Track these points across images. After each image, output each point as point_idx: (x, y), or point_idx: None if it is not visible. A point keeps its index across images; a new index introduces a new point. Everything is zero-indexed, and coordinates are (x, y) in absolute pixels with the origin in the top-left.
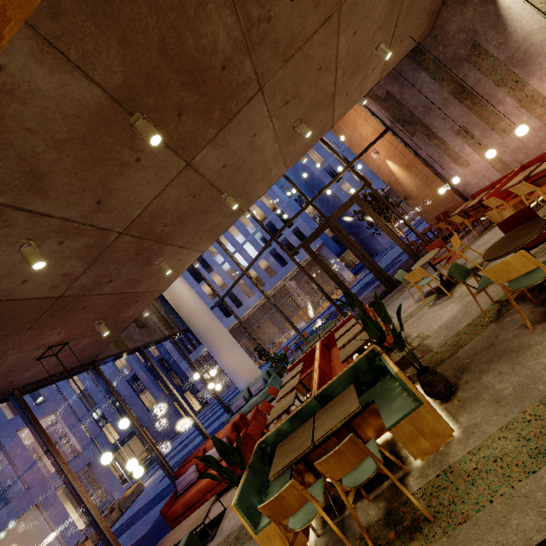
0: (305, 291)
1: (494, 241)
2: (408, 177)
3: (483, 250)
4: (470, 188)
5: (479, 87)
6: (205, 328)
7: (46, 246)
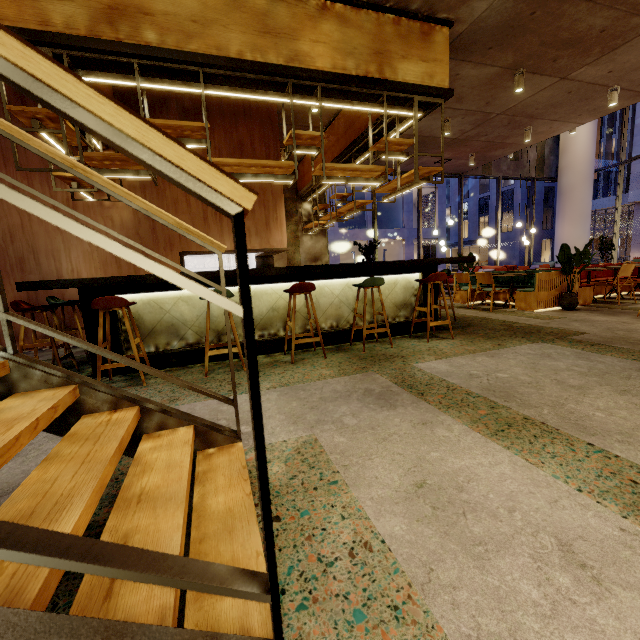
0: None
1: None
2: None
3: None
4: None
5: None
6: (569, 188)
7: (456, 120)
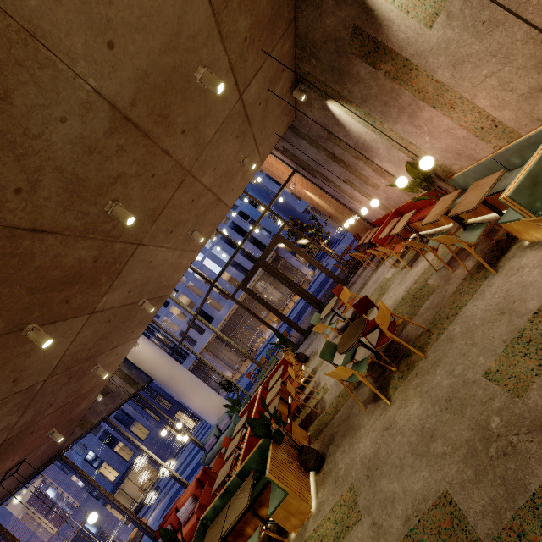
0: (273, 291)
1: (380, 281)
2: (324, 203)
3: (373, 290)
4: (370, 217)
5: (344, 157)
6: (168, 377)
7: None
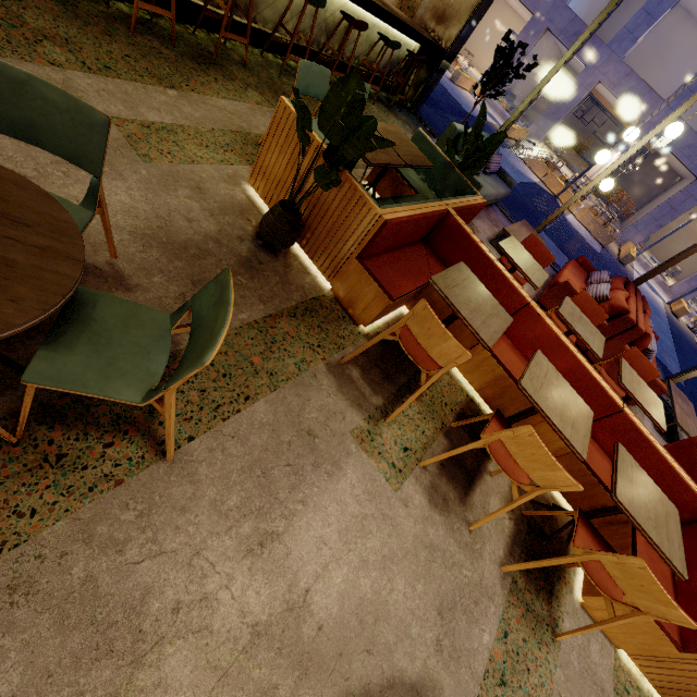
0: None
1: None
2: None
3: None
4: None
5: None
6: None
7: None
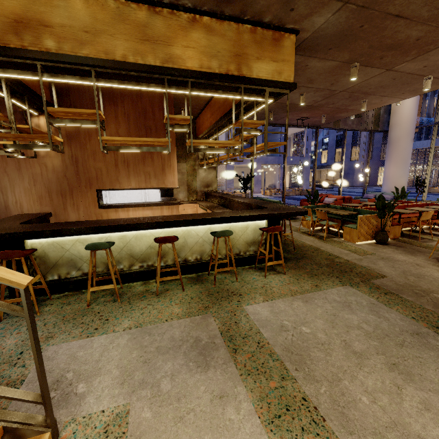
0: None
1: None
2: None
3: None
4: None
5: None
6: (396, 139)
7: (309, 94)
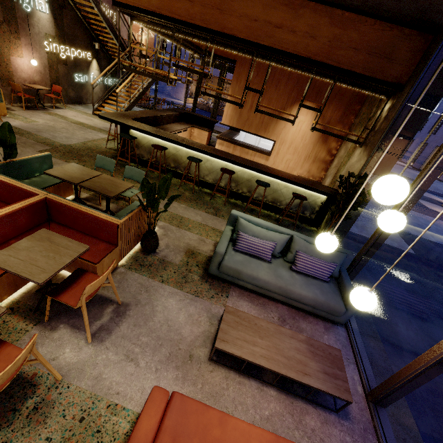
0: None
1: None
2: None
3: None
4: None
5: None
6: None
7: None
